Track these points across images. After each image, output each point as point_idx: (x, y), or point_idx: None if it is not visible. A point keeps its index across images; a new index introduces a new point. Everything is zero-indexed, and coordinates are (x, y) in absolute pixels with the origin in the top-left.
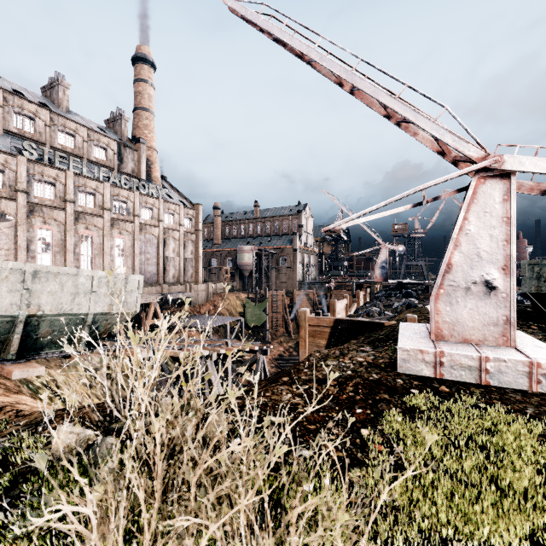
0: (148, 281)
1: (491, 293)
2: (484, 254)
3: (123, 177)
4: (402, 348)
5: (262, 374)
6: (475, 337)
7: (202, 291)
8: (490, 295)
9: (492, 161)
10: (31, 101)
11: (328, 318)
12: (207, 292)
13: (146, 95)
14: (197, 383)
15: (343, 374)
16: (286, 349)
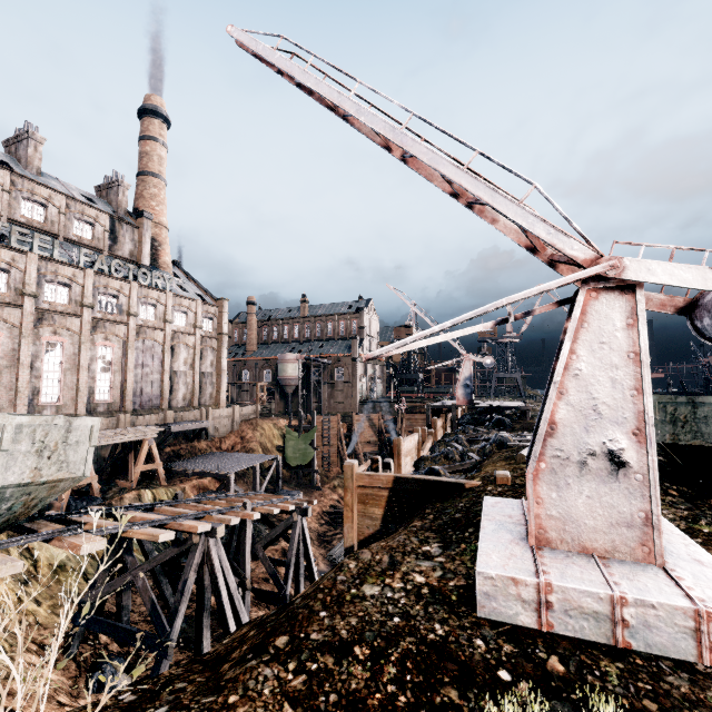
0: (146, 405)
1: (619, 472)
2: (604, 409)
3: (114, 262)
4: (483, 573)
5: (300, 544)
6: (599, 544)
7: (225, 417)
8: (617, 476)
9: (607, 266)
10: None
11: (385, 476)
12: (232, 418)
13: (155, 156)
14: (191, 576)
15: (384, 626)
16: (341, 497)
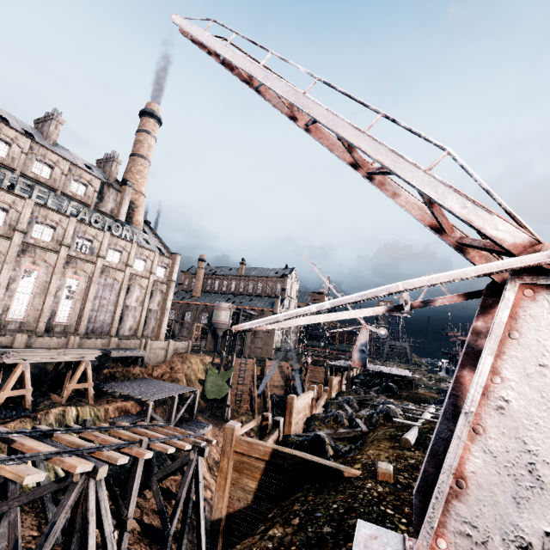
0: (97, 330)
1: None
2: (546, 473)
3: (95, 214)
4: None
5: (193, 483)
6: None
7: (160, 349)
8: None
9: None
10: (12, 128)
11: (264, 446)
12: (167, 350)
13: (146, 144)
14: (61, 518)
15: None
16: (246, 432)
